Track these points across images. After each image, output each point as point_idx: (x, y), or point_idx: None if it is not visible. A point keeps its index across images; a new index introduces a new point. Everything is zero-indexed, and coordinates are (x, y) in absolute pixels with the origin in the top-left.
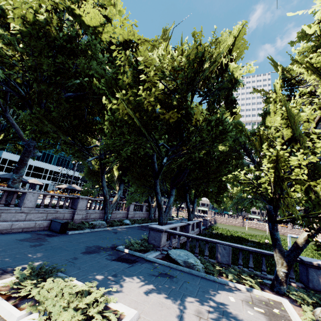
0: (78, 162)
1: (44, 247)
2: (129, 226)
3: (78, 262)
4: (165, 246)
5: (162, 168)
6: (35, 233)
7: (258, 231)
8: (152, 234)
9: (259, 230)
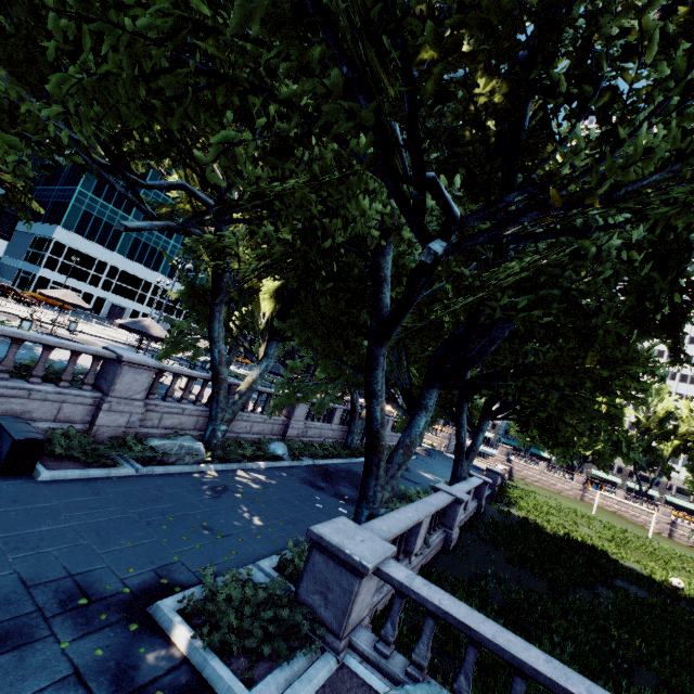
0: (183, 264)
1: None
2: (281, 464)
3: None
4: (367, 615)
5: (410, 304)
6: None
7: (623, 525)
8: (319, 570)
9: (625, 522)
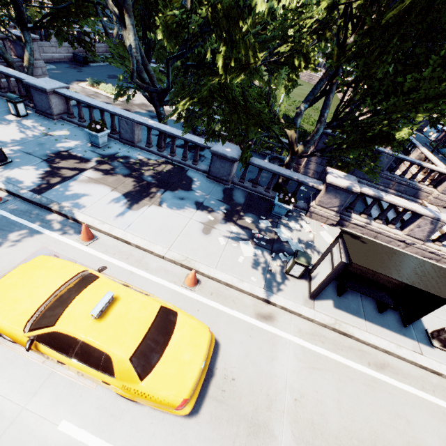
0: None
1: (85, 73)
2: None
3: (108, 81)
4: None
5: None
6: (70, 64)
7: None
8: None
9: None
